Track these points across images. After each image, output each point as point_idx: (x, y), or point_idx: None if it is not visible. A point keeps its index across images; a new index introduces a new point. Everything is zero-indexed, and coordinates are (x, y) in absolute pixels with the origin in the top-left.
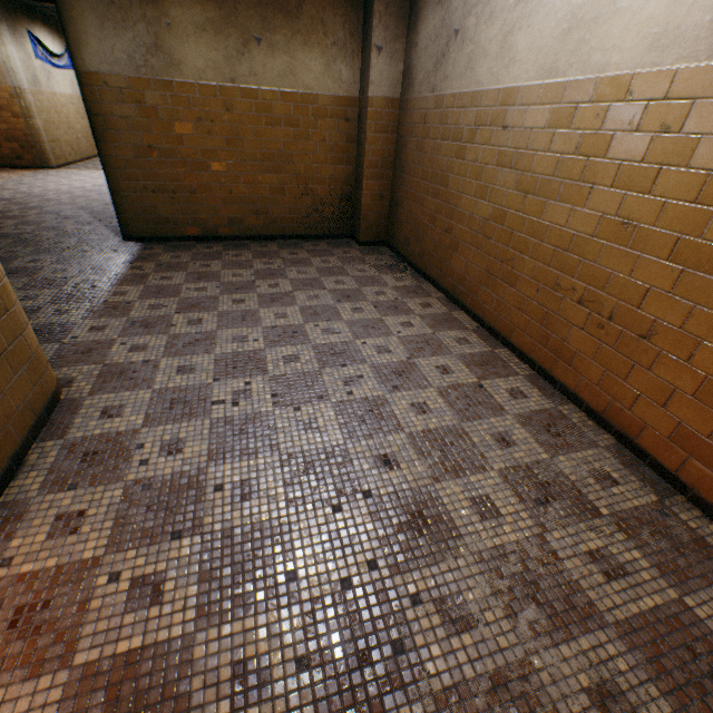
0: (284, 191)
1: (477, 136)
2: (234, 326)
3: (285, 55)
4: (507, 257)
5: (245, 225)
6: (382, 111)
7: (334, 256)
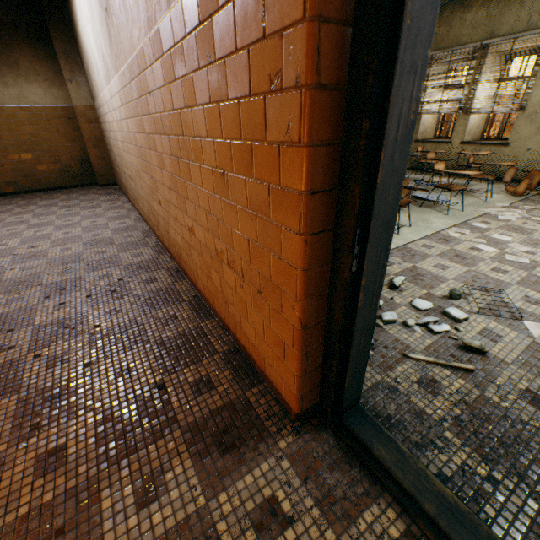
0: (41, 161)
1: (106, 119)
2: None
3: (16, 87)
4: (124, 170)
5: (20, 185)
6: (86, 112)
7: (78, 193)
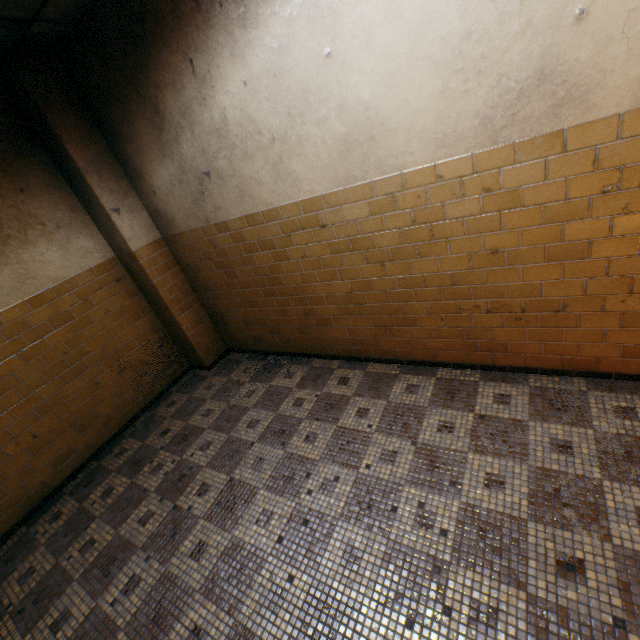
0: (98, 383)
1: (293, 240)
2: (244, 589)
3: (7, 265)
4: (393, 310)
5: (77, 451)
6: (154, 256)
7: (206, 400)
